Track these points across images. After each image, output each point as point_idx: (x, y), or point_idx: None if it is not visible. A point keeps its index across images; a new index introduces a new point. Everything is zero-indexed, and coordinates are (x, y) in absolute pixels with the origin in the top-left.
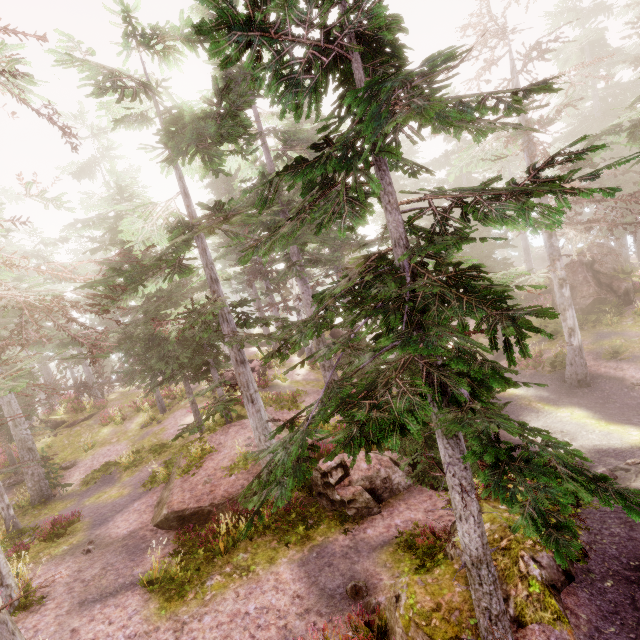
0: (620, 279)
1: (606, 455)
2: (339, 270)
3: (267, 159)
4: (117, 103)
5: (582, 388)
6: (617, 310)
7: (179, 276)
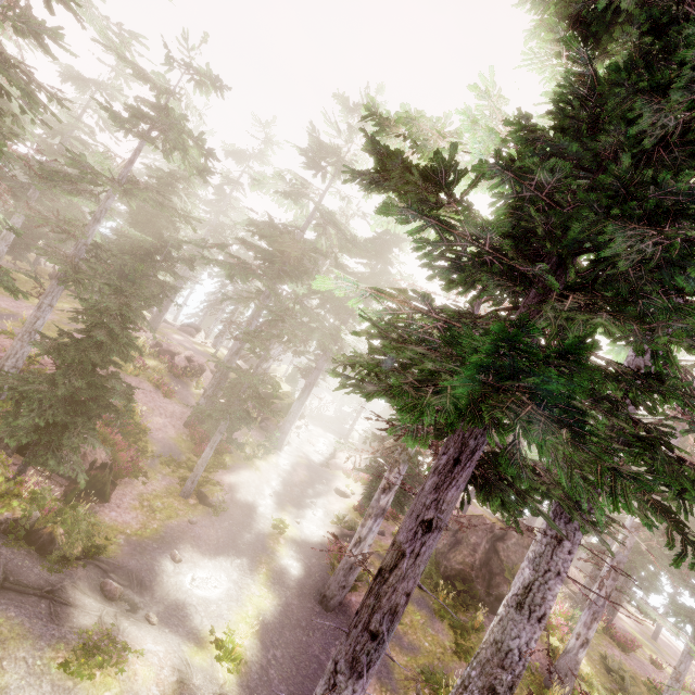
0: (508, 579)
1: (170, 608)
2: (326, 354)
3: (307, 218)
4: (151, 90)
5: (320, 605)
6: (468, 600)
7: (64, 192)
